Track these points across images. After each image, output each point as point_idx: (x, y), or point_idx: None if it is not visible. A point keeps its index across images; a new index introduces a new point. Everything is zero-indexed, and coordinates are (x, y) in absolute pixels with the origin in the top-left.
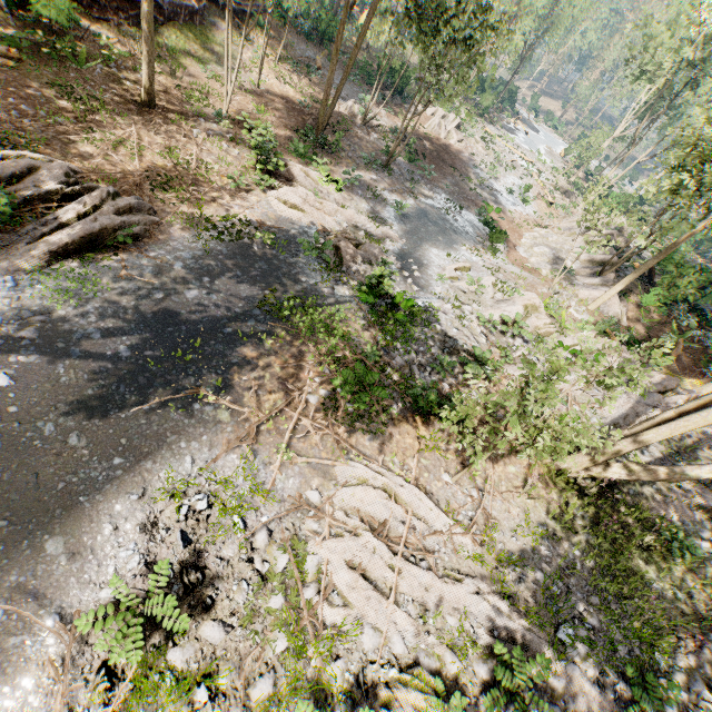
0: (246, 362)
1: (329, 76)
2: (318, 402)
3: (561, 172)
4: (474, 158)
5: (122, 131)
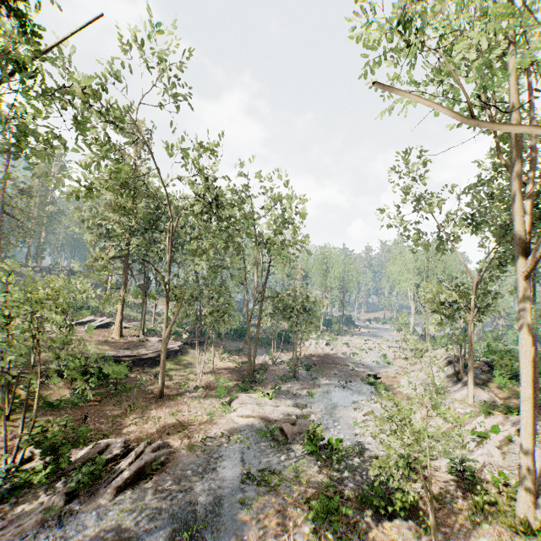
0: (243, 524)
1: (248, 347)
2: (304, 538)
3: (402, 341)
4: (344, 354)
5: (149, 413)
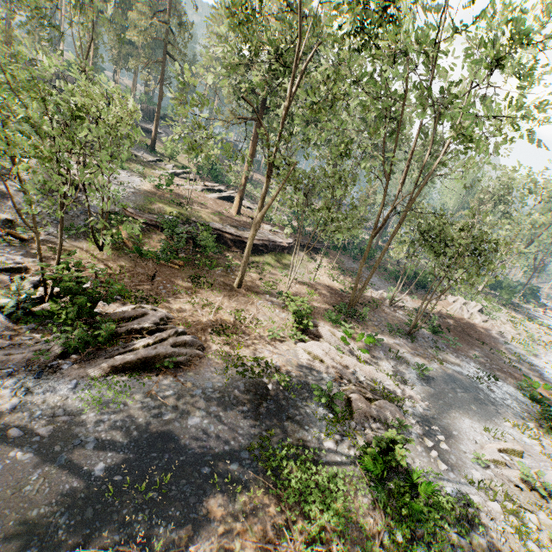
0: (205, 520)
1: (359, 273)
2: None
3: None
4: (503, 335)
5: (214, 299)
